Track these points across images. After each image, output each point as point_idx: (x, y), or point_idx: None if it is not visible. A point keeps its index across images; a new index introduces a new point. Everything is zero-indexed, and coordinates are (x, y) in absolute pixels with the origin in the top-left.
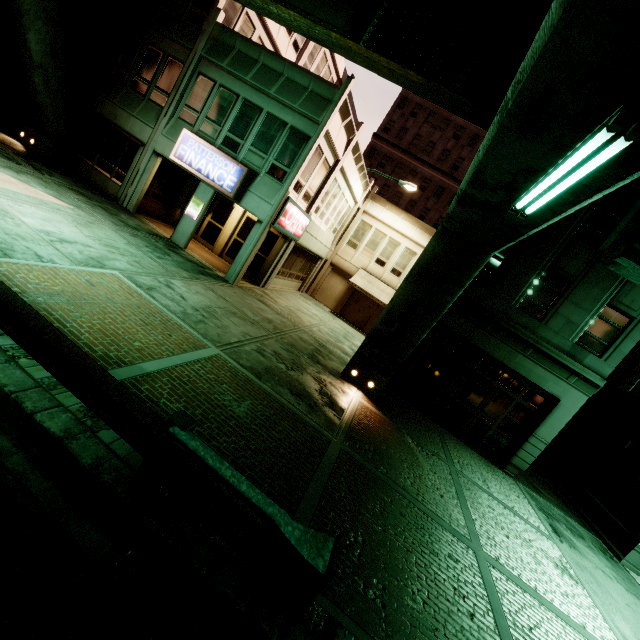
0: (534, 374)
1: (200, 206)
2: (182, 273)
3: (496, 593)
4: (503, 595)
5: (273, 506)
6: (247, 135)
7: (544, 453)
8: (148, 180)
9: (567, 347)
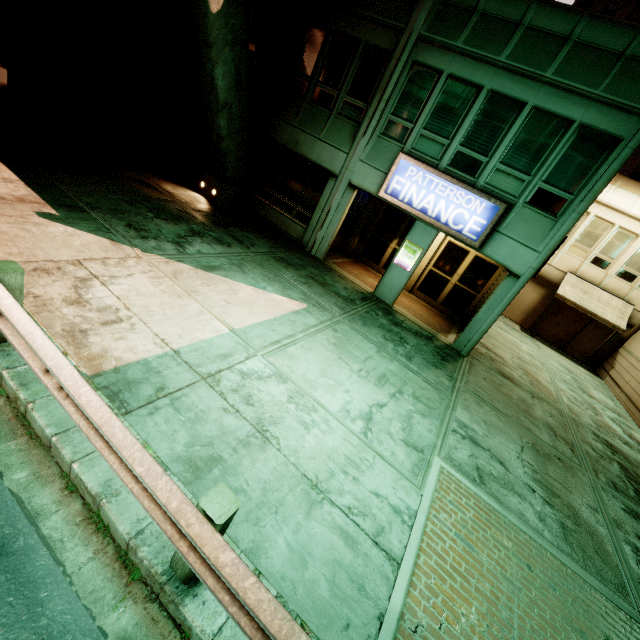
0: None
1: (416, 253)
2: (441, 379)
3: None
4: None
5: None
6: (494, 148)
7: None
8: (340, 220)
9: None
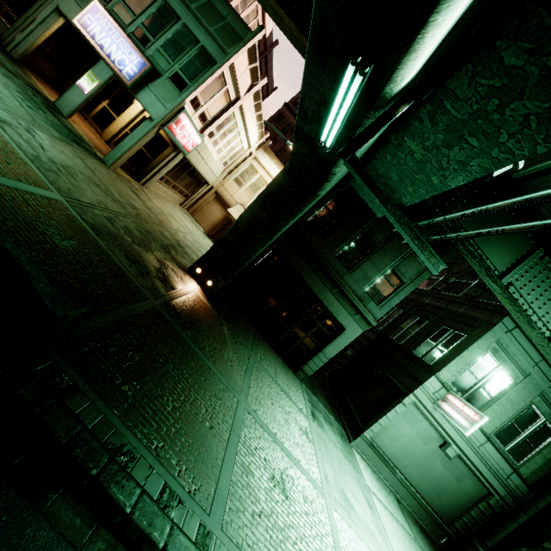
0: (334, 307)
1: (94, 82)
2: (53, 131)
3: (241, 424)
4: (246, 427)
5: (34, 269)
6: (159, 35)
7: (332, 374)
8: (43, 35)
9: (360, 293)
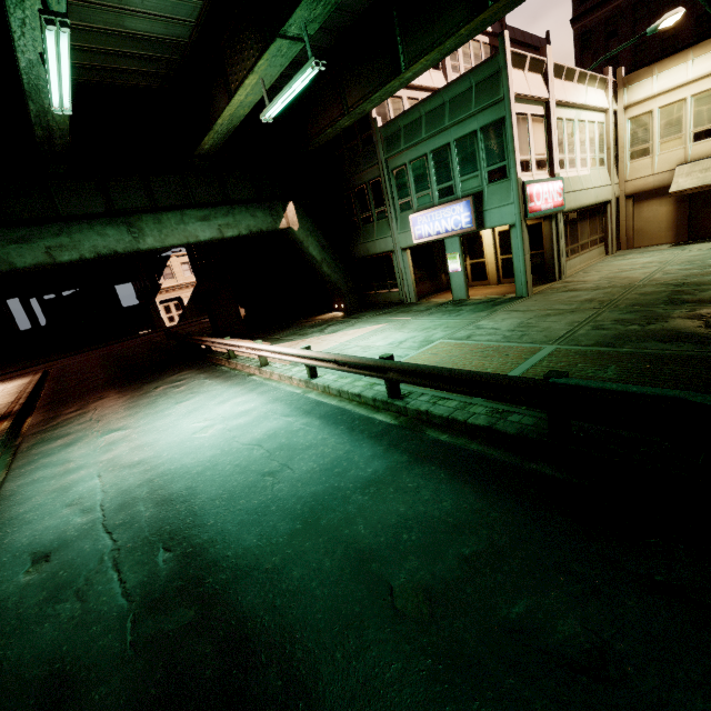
0: None
1: (456, 258)
2: (480, 315)
3: None
4: None
5: (671, 391)
6: (452, 174)
7: None
8: (411, 272)
9: None
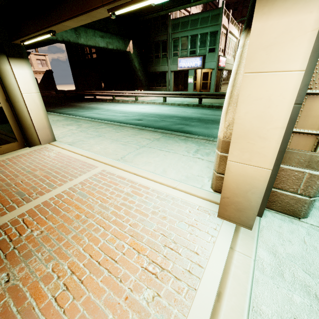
0: None
1: (192, 77)
2: None
3: None
4: None
5: None
6: (196, 46)
7: None
8: (173, 81)
9: None
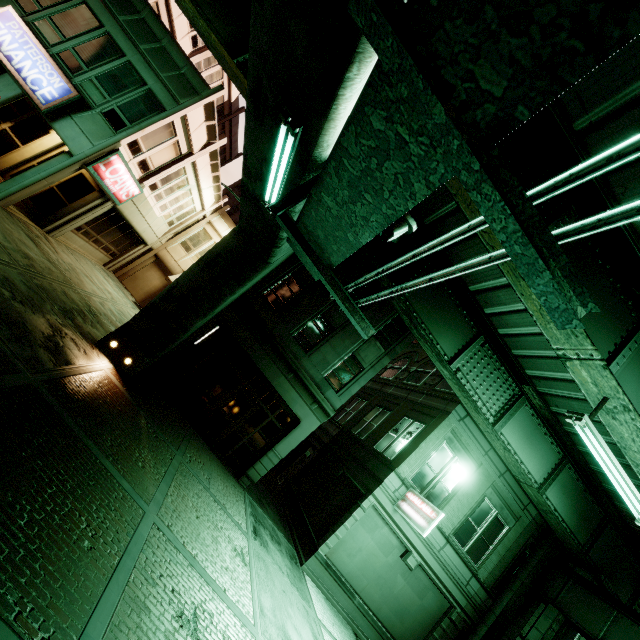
0: (289, 396)
1: None
2: None
3: (143, 544)
4: (150, 548)
5: None
6: (95, 66)
7: (287, 481)
8: None
9: (318, 379)
